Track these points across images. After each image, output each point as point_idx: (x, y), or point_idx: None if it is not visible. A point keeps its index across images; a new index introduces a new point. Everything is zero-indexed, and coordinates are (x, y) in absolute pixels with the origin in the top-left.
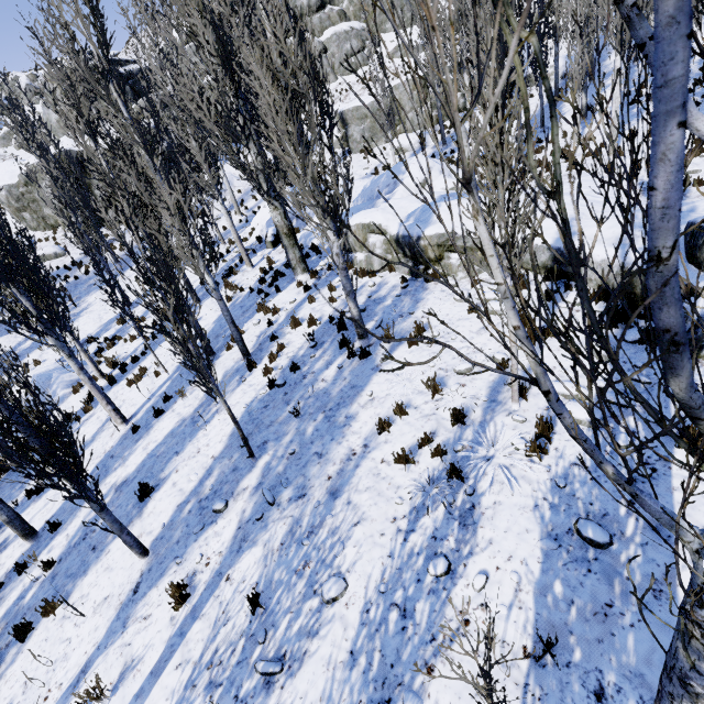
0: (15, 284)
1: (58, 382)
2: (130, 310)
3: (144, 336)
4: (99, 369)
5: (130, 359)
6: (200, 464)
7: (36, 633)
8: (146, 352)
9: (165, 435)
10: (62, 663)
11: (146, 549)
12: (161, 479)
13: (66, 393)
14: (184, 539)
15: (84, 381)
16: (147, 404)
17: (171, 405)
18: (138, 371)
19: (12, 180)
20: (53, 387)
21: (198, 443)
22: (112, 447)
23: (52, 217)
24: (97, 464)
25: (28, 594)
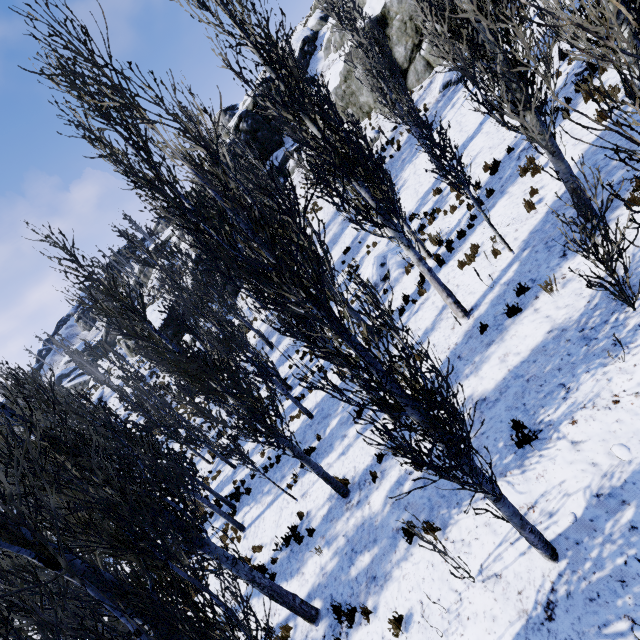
0: (354, 176)
1: (393, 263)
2: (463, 176)
3: (467, 204)
4: (426, 249)
5: (454, 234)
6: (629, 431)
7: (420, 543)
8: (473, 224)
9: (531, 347)
10: (456, 623)
11: (552, 549)
12: (543, 422)
13: (400, 273)
14: (637, 587)
15: (423, 273)
16: (490, 294)
17: (528, 301)
18: (466, 249)
19: (336, 82)
20: (389, 268)
21: (609, 383)
22: (456, 344)
23: (365, 104)
24: (443, 361)
25: (404, 484)
